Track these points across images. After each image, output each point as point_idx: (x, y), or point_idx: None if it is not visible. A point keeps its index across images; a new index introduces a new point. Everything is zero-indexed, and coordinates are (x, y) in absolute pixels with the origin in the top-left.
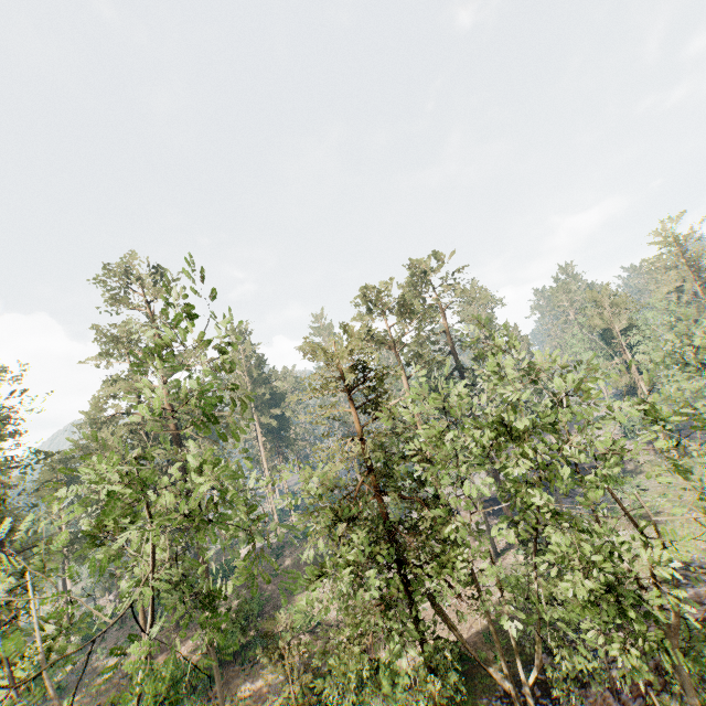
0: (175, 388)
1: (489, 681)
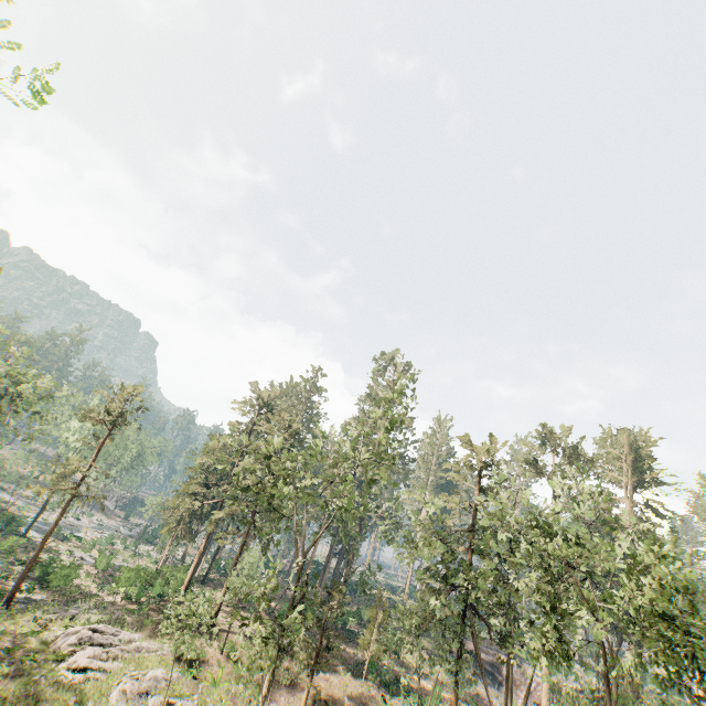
0: None
1: None
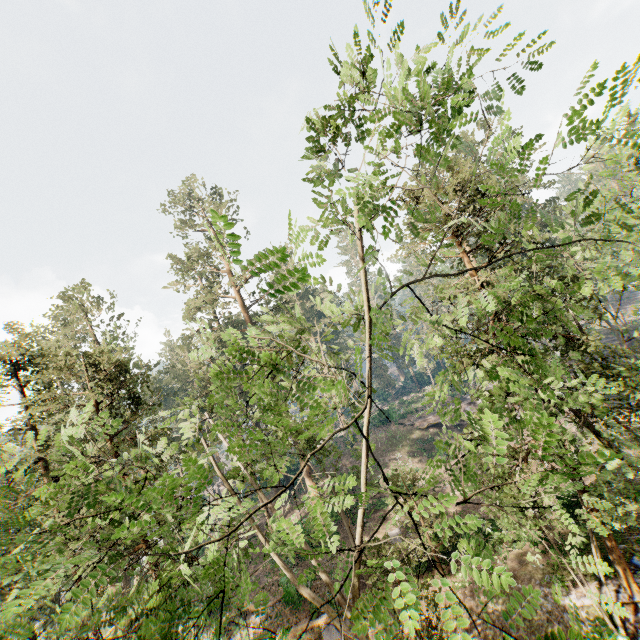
0: (249, 295)
1: (632, 521)
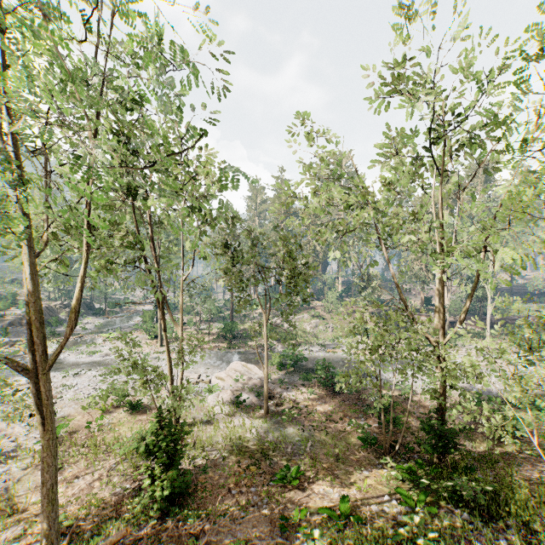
0: None
1: None
